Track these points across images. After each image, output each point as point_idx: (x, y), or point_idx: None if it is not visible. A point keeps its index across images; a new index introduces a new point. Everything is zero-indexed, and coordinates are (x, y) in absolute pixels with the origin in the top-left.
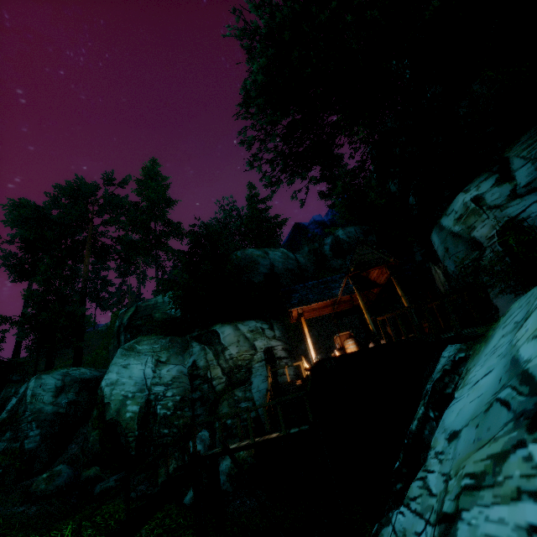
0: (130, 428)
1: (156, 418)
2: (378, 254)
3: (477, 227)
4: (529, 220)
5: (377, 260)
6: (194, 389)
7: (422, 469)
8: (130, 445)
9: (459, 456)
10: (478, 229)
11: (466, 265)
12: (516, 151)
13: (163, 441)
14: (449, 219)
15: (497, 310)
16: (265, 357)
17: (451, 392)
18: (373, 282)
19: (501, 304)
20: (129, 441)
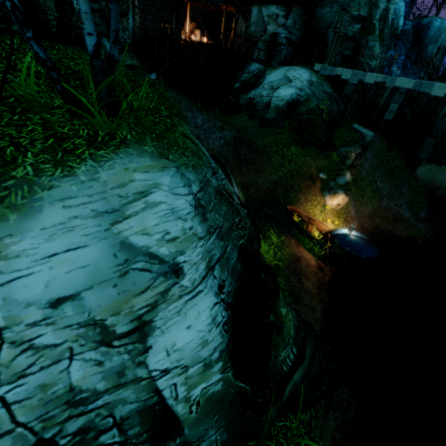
0: (49, 7)
1: (74, 11)
2: (239, 1)
3: (270, 25)
4: (280, 37)
5: (237, 4)
6: (93, 0)
7: (262, 85)
8: (50, 23)
9: (275, 84)
10: (270, 26)
11: (258, 35)
12: (294, 12)
13: (81, 33)
14: (266, 12)
15: (254, 55)
16: (132, 1)
17: (259, 75)
18: (218, 5)
19: (256, 55)
20: (49, 19)
